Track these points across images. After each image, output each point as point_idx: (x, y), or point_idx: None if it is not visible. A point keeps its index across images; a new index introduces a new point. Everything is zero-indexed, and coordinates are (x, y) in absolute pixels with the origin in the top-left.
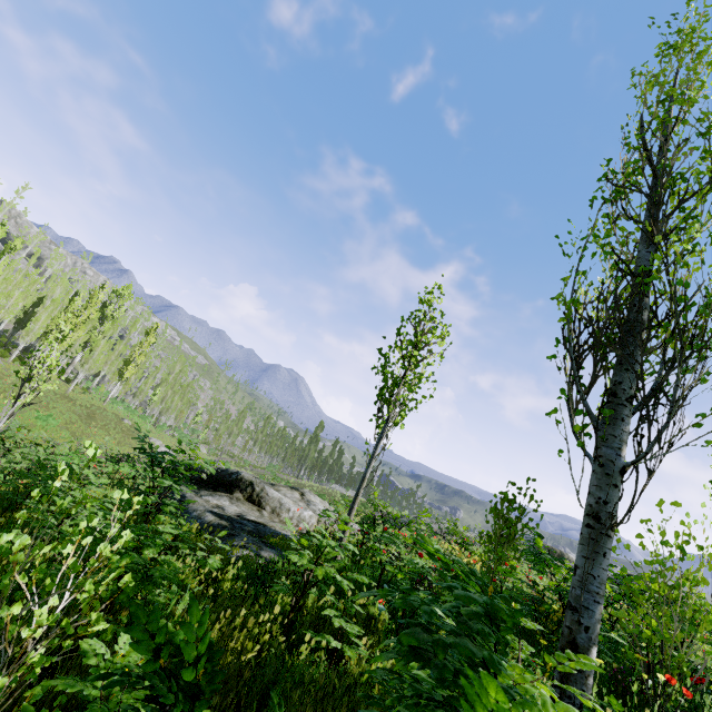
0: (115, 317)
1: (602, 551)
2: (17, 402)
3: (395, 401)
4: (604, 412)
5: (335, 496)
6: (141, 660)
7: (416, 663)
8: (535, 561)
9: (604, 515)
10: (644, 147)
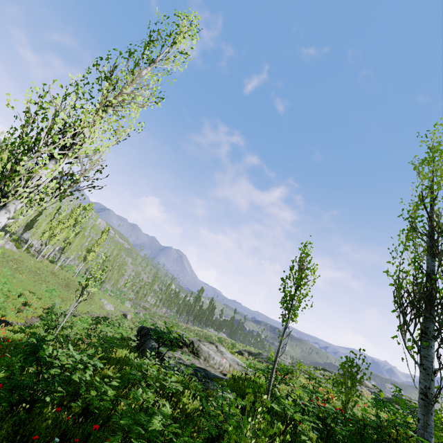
0: (82, 222)
1: (430, 412)
2: (79, 299)
3: (291, 307)
4: (423, 343)
5: (213, 337)
6: None
7: None
8: (378, 403)
9: (429, 394)
10: (424, 207)
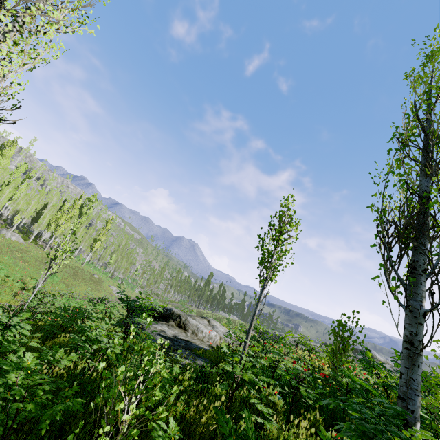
0: (87, 213)
1: (417, 364)
2: (48, 272)
3: (270, 266)
4: (409, 279)
5: (222, 319)
6: (178, 432)
7: (329, 434)
8: (366, 365)
9: (416, 342)
10: (418, 119)
